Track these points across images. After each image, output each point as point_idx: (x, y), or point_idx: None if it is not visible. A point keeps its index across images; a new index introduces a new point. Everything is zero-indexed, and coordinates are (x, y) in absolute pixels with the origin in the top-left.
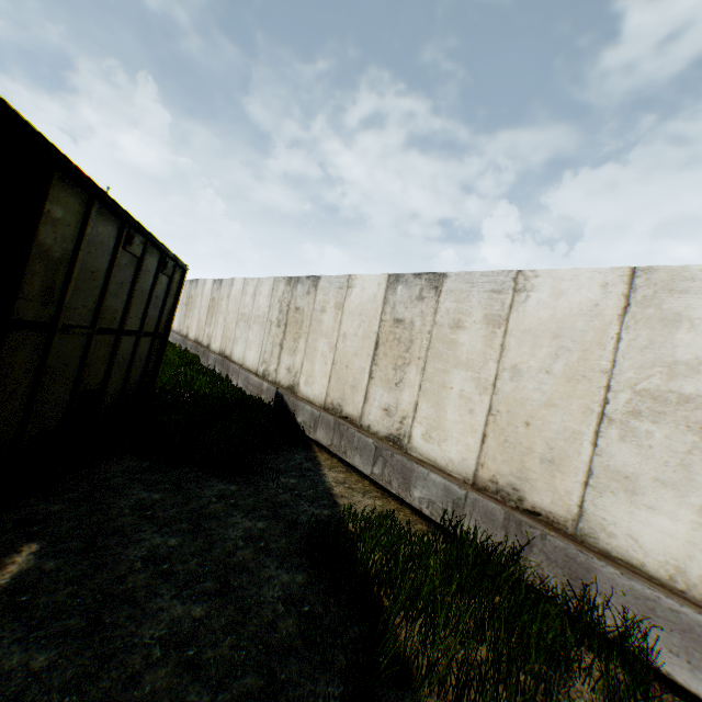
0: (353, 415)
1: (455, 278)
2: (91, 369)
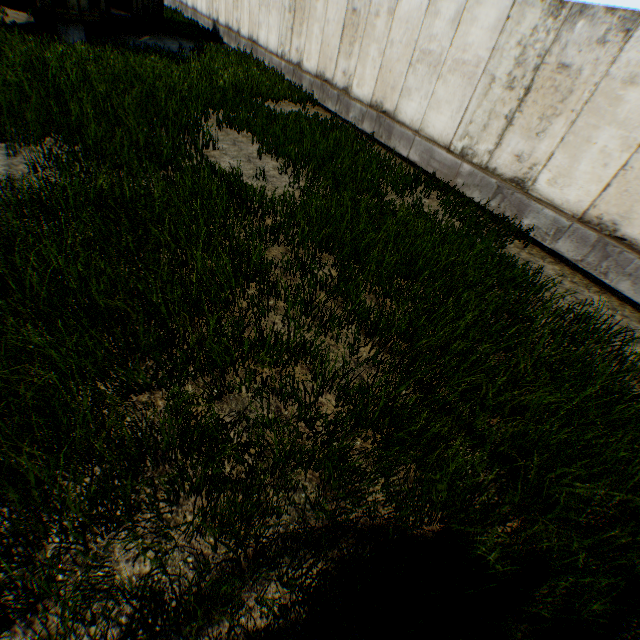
0: (231, 28)
1: None
2: None
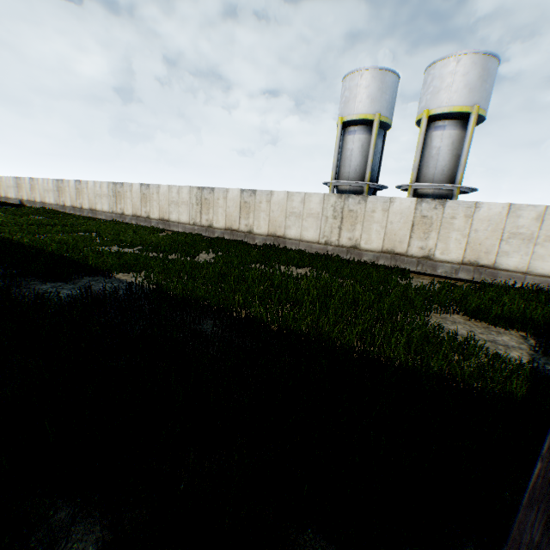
0: (32, 200)
1: (35, 178)
2: None
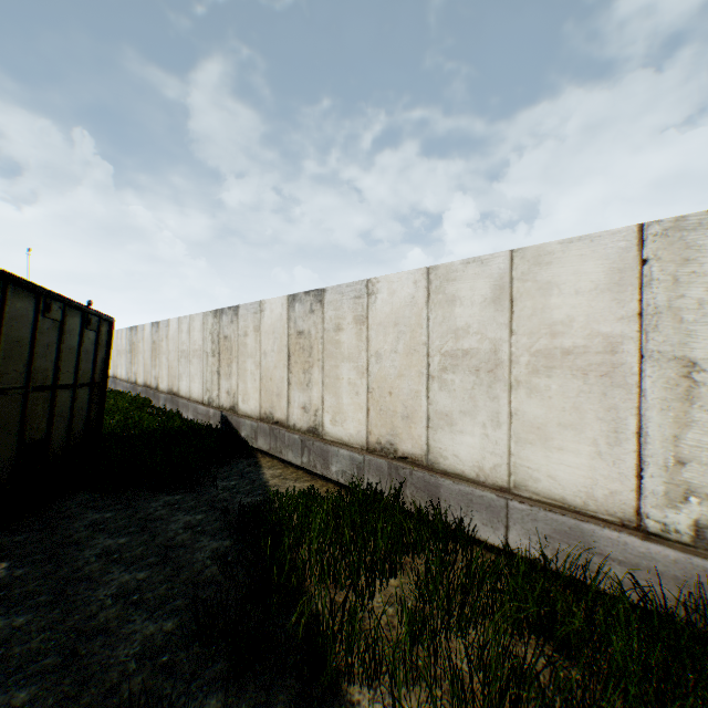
0: (282, 418)
1: (331, 291)
2: (33, 423)
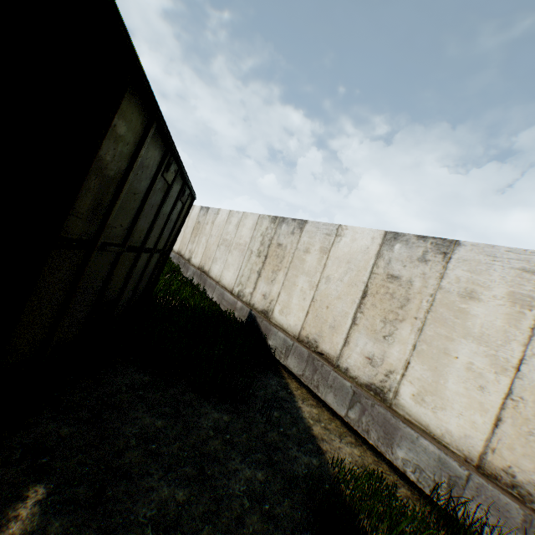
0: (330, 353)
1: (471, 248)
2: (112, 282)
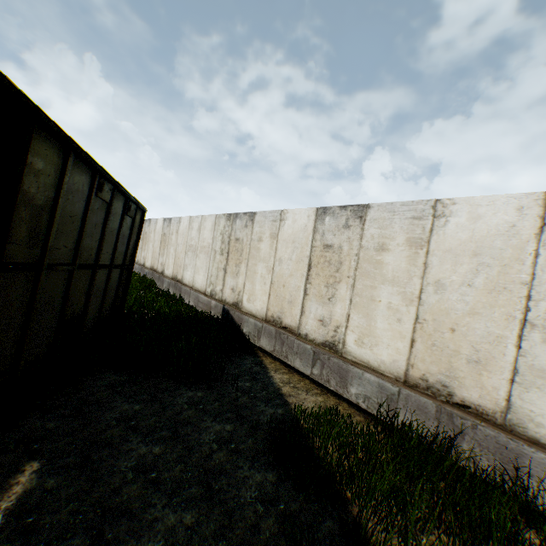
0: (292, 325)
1: (378, 208)
2: (73, 299)
